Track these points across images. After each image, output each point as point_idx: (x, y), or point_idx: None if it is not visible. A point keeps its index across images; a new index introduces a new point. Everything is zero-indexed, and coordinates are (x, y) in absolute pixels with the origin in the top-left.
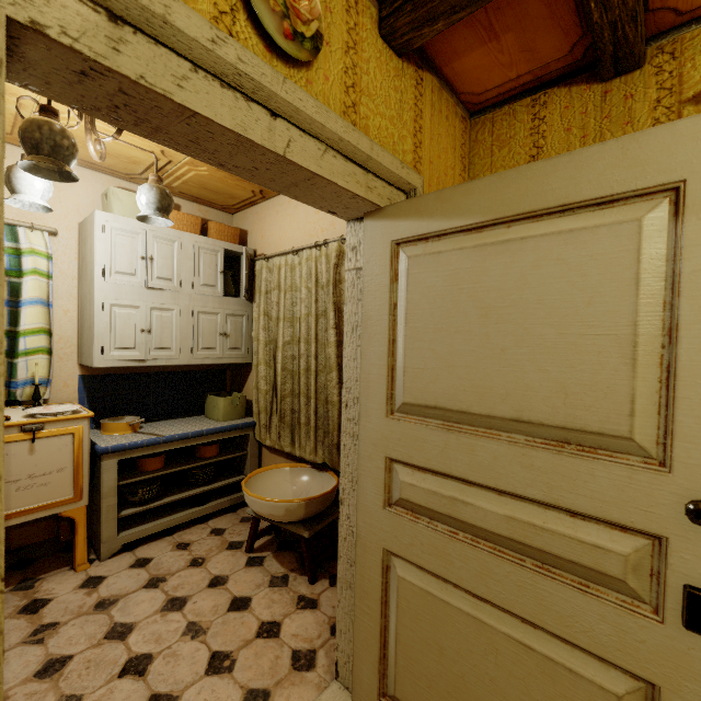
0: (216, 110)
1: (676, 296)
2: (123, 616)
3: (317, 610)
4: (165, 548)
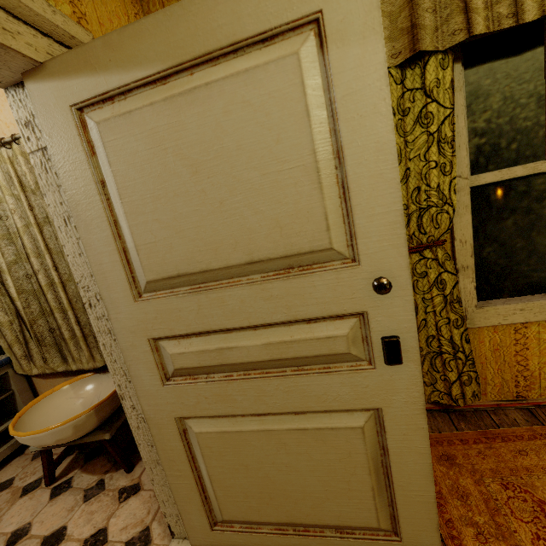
0: None
1: (336, 121)
2: None
3: (141, 492)
4: None
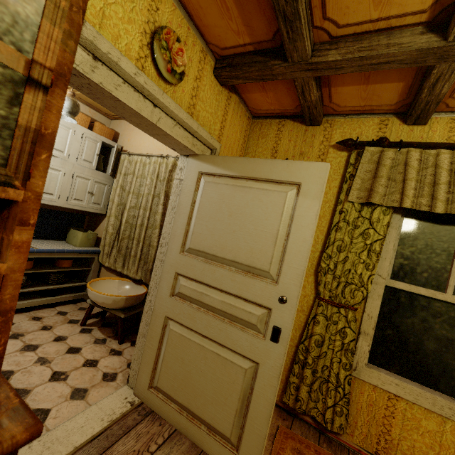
0: (129, 100)
1: (292, 223)
2: None
3: (121, 356)
4: (24, 318)
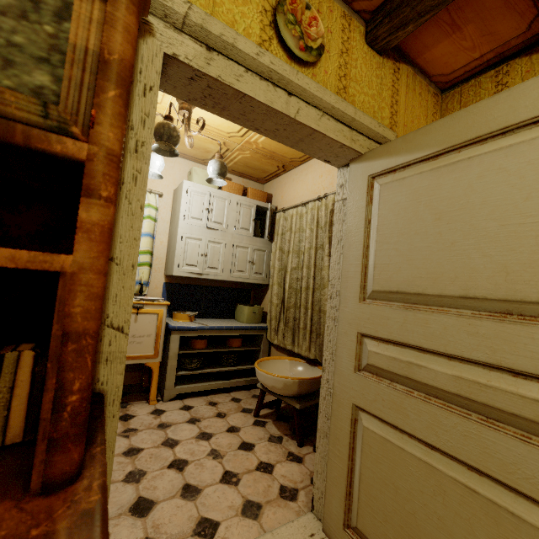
0: (256, 92)
1: None
2: (173, 435)
3: (301, 464)
4: (202, 402)
